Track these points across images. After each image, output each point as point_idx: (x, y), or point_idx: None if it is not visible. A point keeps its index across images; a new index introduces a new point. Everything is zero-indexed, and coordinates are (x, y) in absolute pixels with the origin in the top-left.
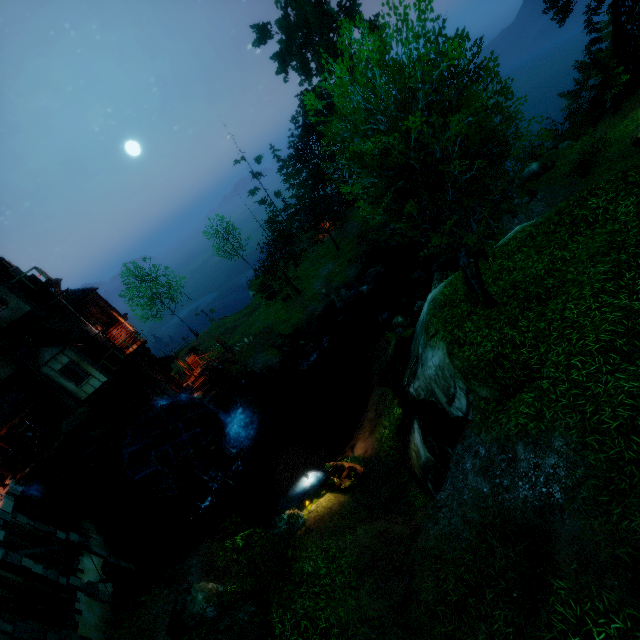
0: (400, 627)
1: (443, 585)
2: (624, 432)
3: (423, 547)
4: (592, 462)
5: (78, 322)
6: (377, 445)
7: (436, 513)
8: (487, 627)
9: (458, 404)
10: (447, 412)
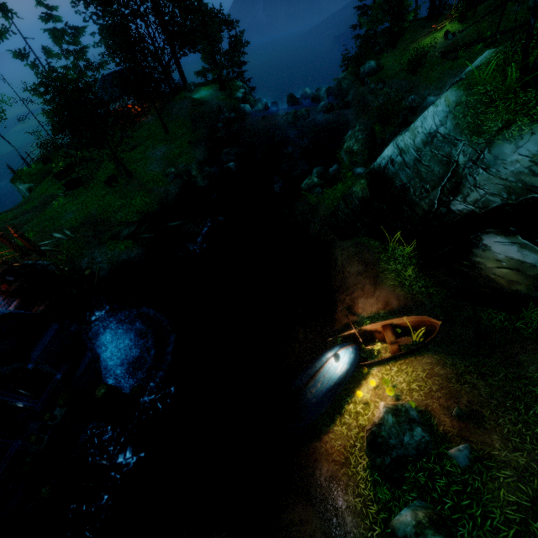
0: None
1: None
2: None
3: None
4: None
5: None
6: (403, 291)
7: None
8: None
9: None
10: None
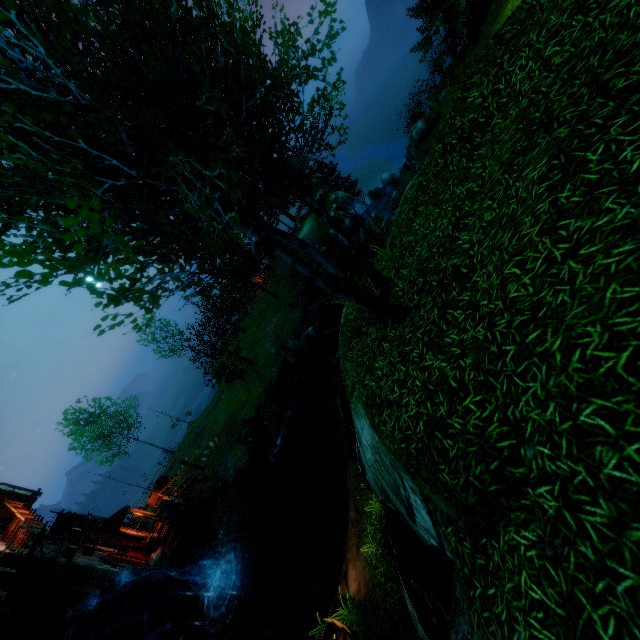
0: None
1: None
2: None
3: None
4: None
5: None
6: (368, 574)
7: None
8: None
9: (422, 521)
10: (416, 534)
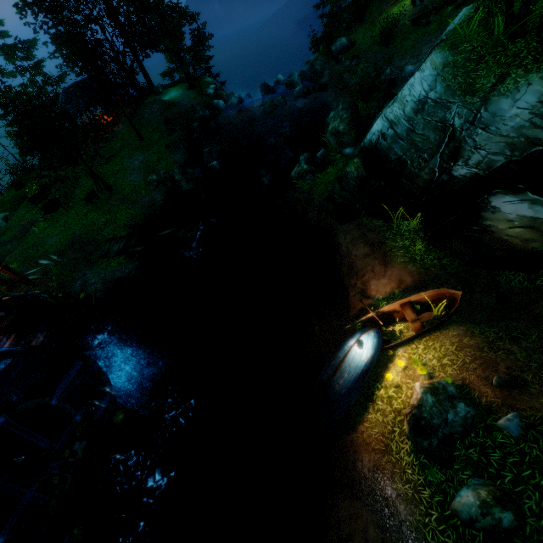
0: None
1: None
2: None
3: None
4: None
5: None
6: (415, 266)
7: None
8: None
9: None
10: None
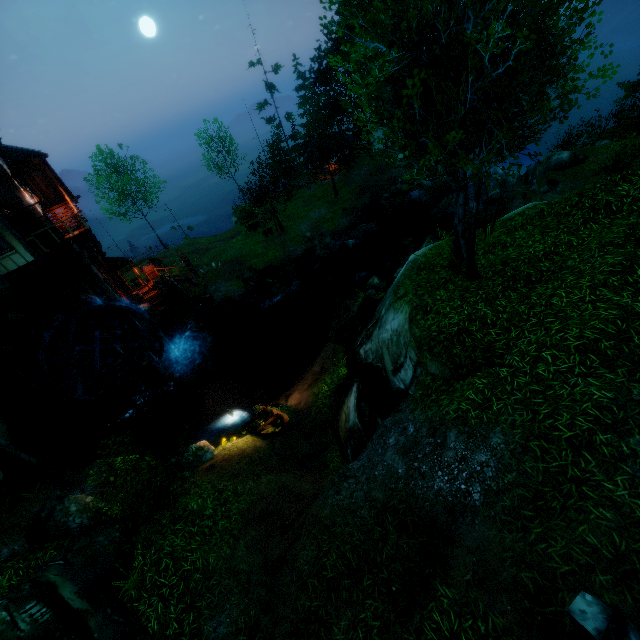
0: (266, 588)
1: (323, 558)
2: (576, 445)
3: (316, 513)
4: (528, 470)
5: (9, 184)
6: (312, 399)
7: (341, 482)
8: (353, 614)
9: (403, 375)
10: (389, 381)
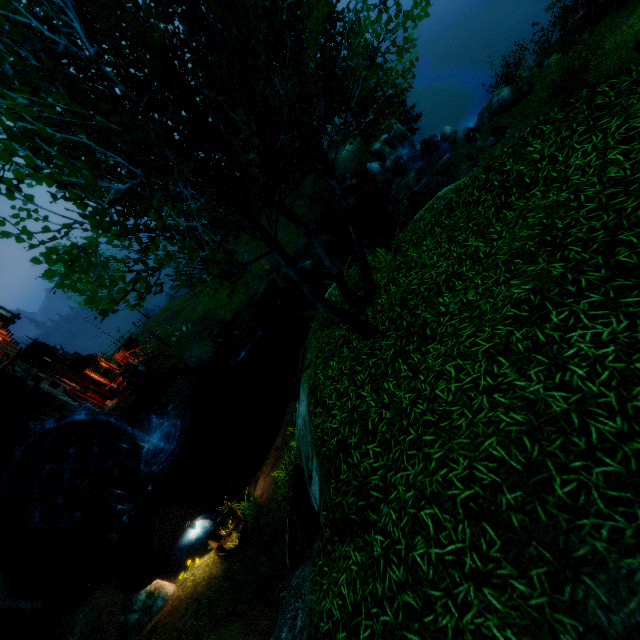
0: None
1: None
2: None
3: None
4: None
5: None
6: (272, 490)
7: None
8: None
9: (314, 491)
10: (308, 493)
